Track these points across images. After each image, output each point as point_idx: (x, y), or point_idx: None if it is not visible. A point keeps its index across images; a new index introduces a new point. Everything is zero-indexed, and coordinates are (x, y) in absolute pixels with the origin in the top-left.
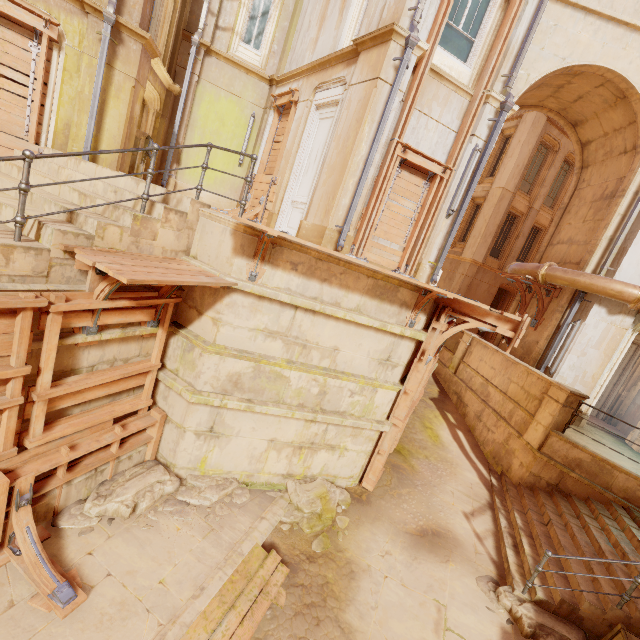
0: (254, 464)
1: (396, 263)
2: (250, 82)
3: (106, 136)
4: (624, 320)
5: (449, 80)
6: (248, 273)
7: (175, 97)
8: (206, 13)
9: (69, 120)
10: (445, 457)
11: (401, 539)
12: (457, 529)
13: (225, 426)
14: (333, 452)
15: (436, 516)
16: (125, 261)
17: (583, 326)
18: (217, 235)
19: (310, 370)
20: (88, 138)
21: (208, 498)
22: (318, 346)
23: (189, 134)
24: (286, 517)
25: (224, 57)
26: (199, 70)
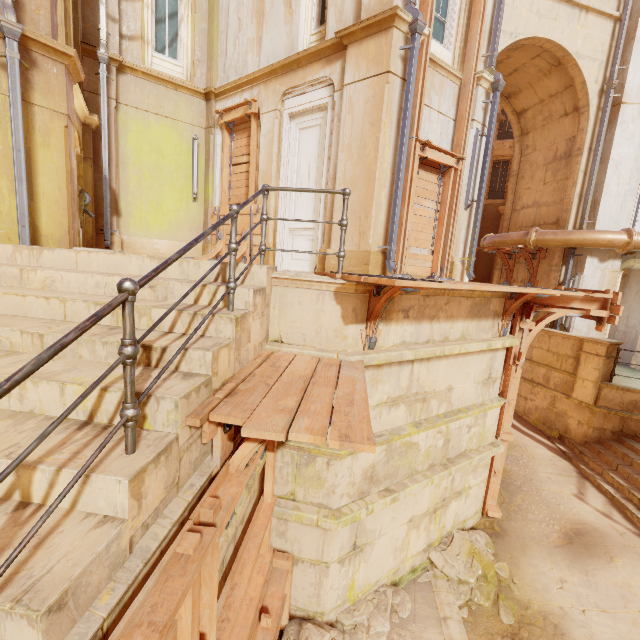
0: (398, 556)
1: (429, 269)
2: (181, 99)
3: (43, 203)
4: (614, 264)
5: (441, 66)
6: (366, 341)
7: (92, 132)
8: (105, 19)
9: None
10: (511, 442)
11: (559, 557)
12: (586, 517)
13: (367, 533)
14: (460, 497)
15: (561, 513)
16: (279, 400)
17: (583, 279)
18: (309, 304)
19: (436, 424)
20: (22, 212)
21: (381, 633)
22: (435, 393)
23: (122, 175)
24: (457, 600)
25: (143, 72)
26: (115, 93)
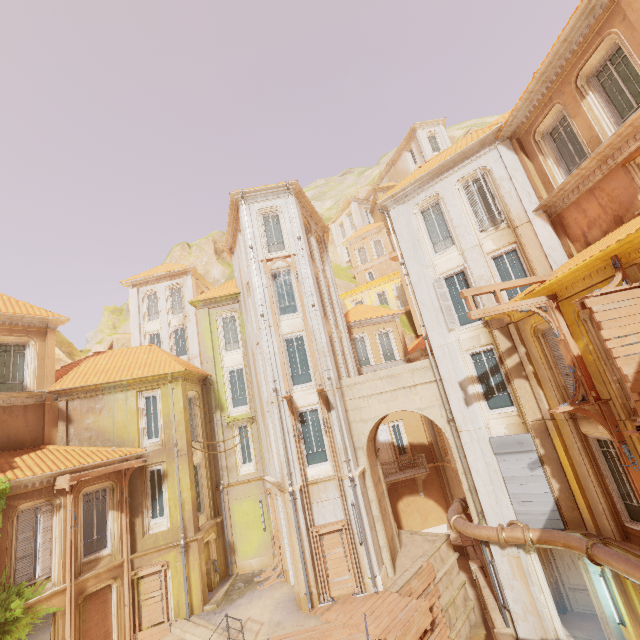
0: None
1: (352, 586)
2: (252, 485)
3: (194, 594)
4: (512, 550)
5: (321, 481)
6: None
7: (221, 520)
8: (222, 472)
9: (178, 598)
10: None
11: None
12: None
13: None
14: None
15: None
16: None
17: (496, 563)
18: None
19: None
20: (187, 605)
21: None
22: None
23: (234, 532)
24: None
25: (236, 484)
26: (228, 499)
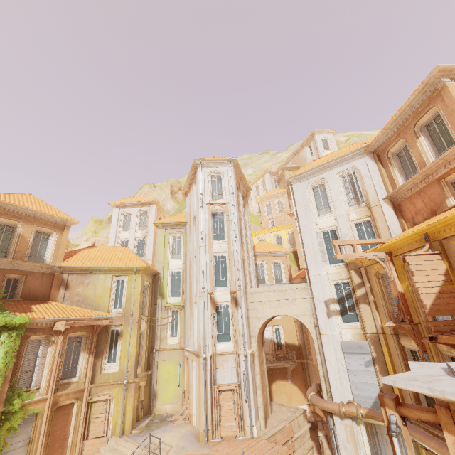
0: None
1: (236, 431)
2: (175, 352)
3: (127, 420)
4: (348, 421)
5: (224, 353)
6: None
7: (151, 373)
8: (156, 339)
9: (116, 421)
10: None
11: None
12: None
13: None
14: None
15: None
16: None
17: (336, 429)
18: None
19: None
20: (121, 426)
21: None
22: None
23: (158, 384)
24: None
25: (165, 350)
26: (157, 359)
